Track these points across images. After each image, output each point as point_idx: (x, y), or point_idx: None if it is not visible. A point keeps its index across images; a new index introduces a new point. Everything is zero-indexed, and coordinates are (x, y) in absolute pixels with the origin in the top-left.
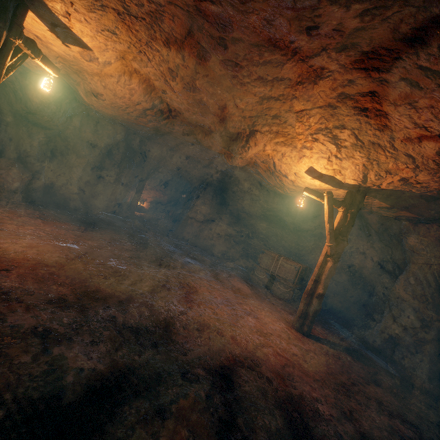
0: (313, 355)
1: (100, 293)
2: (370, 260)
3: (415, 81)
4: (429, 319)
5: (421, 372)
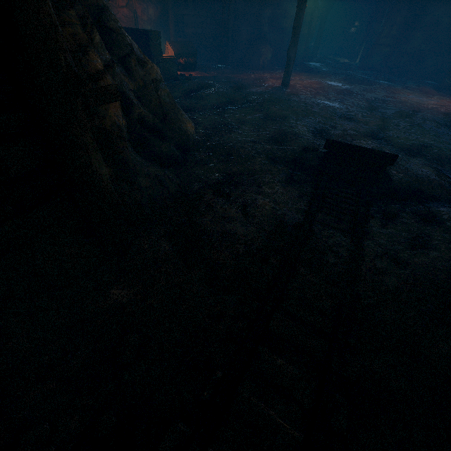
0: None
1: (350, 94)
2: None
3: None
4: None
5: None
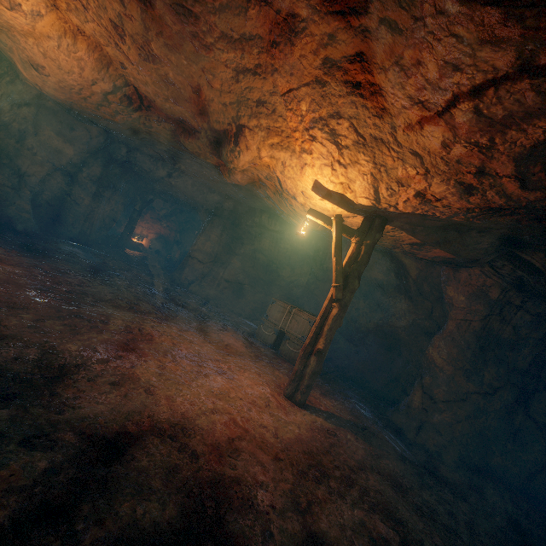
0: (293, 429)
1: None
2: (407, 318)
3: (393, 20)
4: (465, 390)
5: (448, 458)
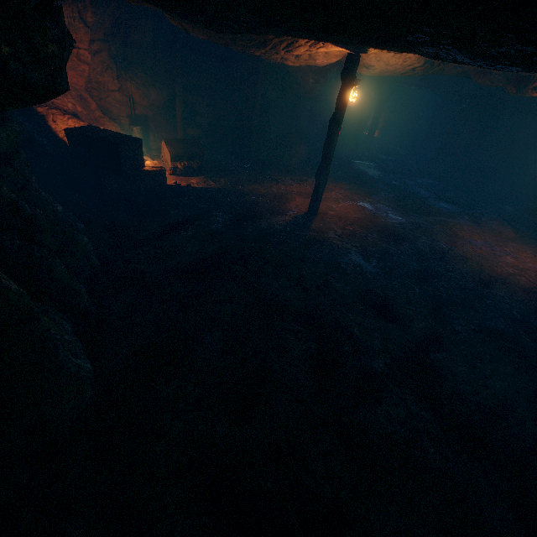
0: None
1: (397, 236)
2: None
3: None
4: None
5: None
